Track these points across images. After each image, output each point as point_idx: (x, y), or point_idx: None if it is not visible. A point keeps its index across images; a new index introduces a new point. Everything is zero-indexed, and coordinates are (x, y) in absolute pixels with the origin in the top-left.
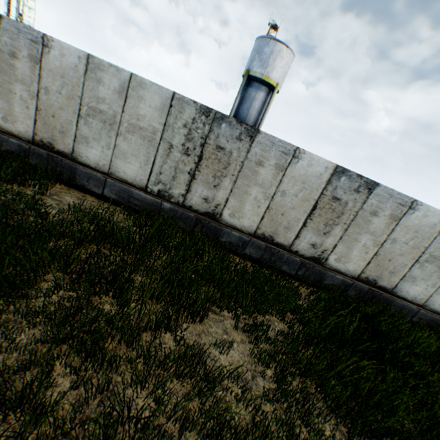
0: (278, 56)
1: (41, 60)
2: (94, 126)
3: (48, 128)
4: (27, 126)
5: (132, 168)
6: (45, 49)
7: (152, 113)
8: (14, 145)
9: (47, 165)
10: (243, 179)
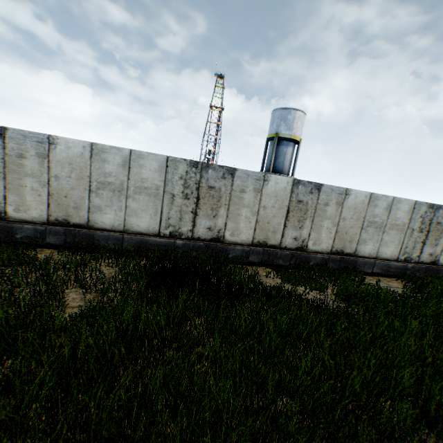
0: (298, 120)
1: (342, 203)
2: (369, 231)
3: (341, 241)
4: (328, 244)
5: (389, 249)
6: (346, 196)
7: (403, 214)
8: (318, 259)
9: (338, 265)
10: None
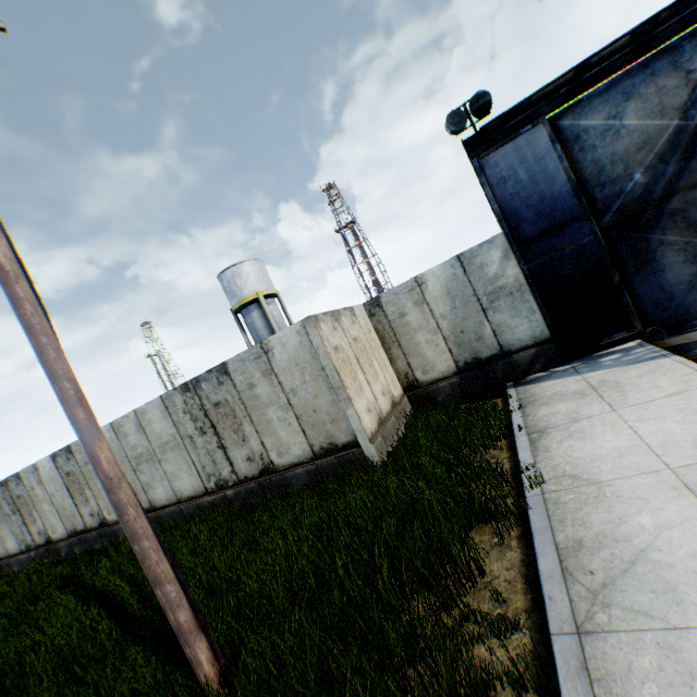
0: (235, 279)
1: None
2: None
3: None
4: None
5: (12, 542)
6: None
7: None
8: None
9: None
10: (38, 504)
